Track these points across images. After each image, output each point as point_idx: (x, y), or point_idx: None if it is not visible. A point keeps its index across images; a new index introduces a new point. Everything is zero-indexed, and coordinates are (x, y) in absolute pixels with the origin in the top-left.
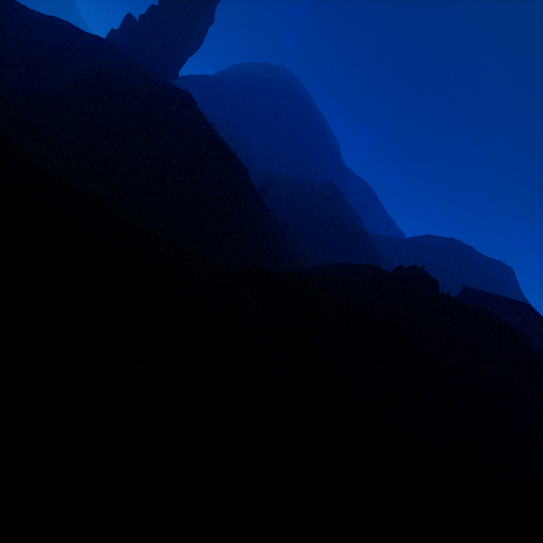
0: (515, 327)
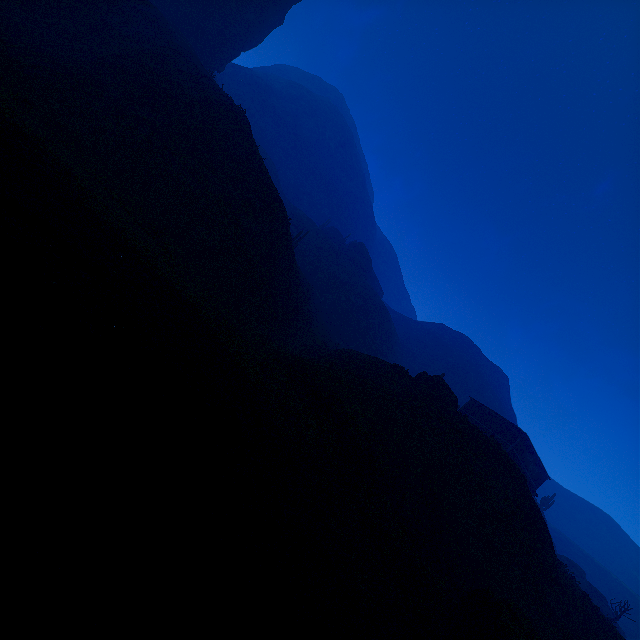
0: (509, 452)
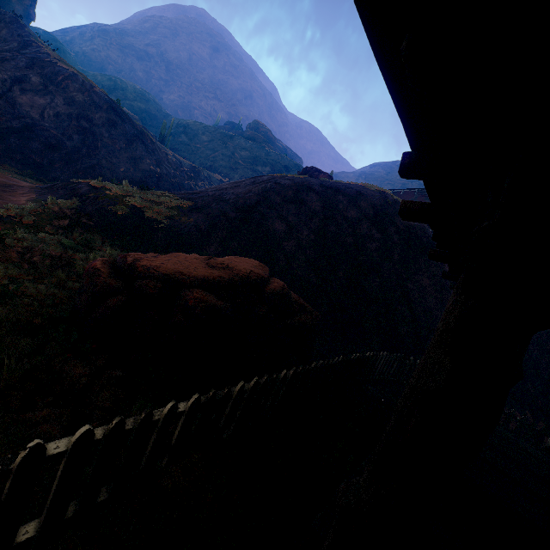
0: None
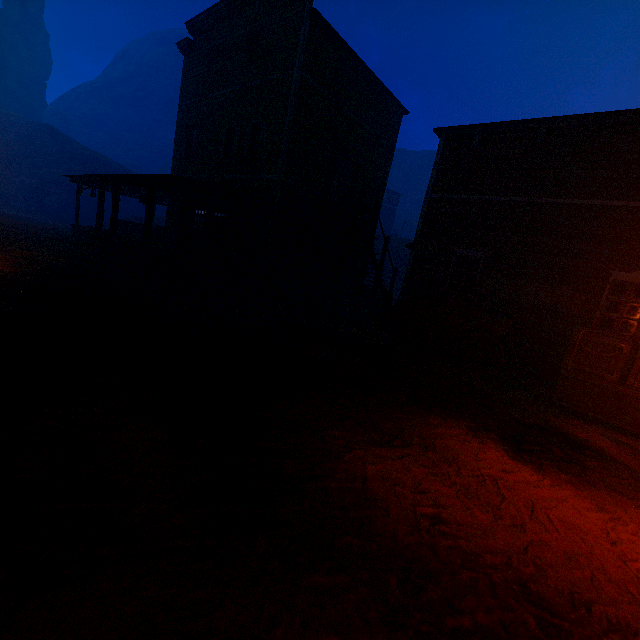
0: None
